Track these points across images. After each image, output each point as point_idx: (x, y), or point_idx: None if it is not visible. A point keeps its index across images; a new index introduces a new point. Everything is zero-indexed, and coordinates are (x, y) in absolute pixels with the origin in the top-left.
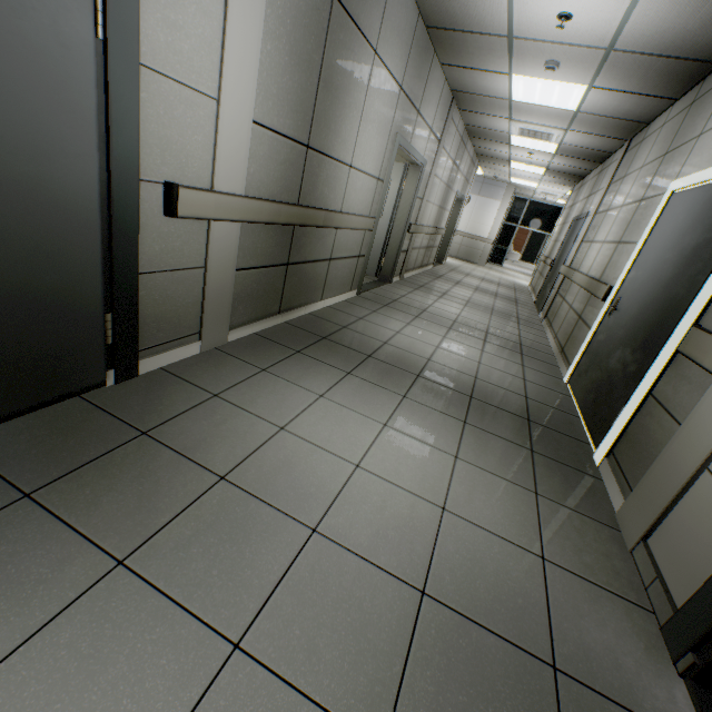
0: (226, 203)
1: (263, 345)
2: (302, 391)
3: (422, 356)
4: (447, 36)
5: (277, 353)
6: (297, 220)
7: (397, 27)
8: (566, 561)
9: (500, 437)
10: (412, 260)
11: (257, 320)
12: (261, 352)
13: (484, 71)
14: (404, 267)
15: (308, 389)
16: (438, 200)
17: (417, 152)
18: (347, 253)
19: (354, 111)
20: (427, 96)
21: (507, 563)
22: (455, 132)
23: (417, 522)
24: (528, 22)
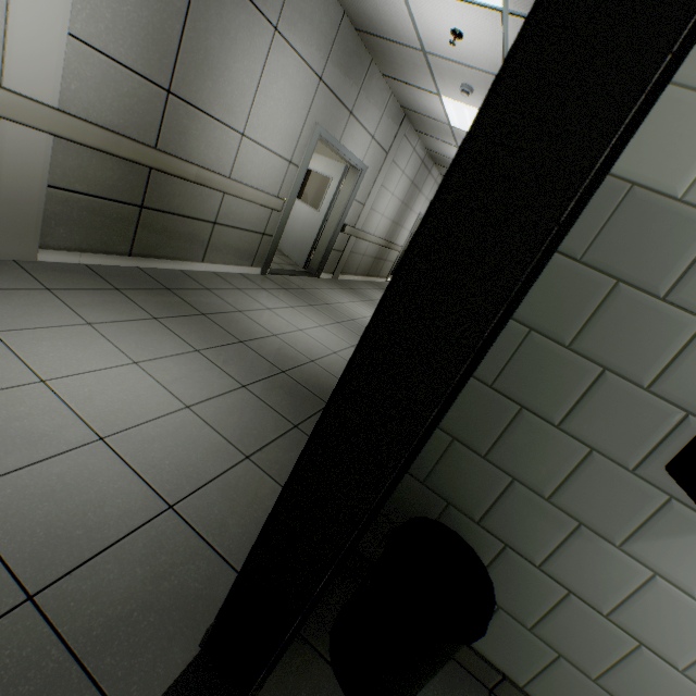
0: (22, 105)
1: (80, 274)
2: (71, 314)
3: (270, 331)
4: (375, 42)
5: (89, 283)
6: (151, 162)
7: (310, 15)
8: (200, 516)
9: (270, 407)
10: (352, 264)
11: (92, 253)
12: (70, 277)
13: (418, 88)
14: (339, 267)
15: (81, 315)
16: (391, 214)
17: (351, 153)
18: (244, 224)
19: (245, 79)
20: (365, 101)
21: (115, 499)
22: (412, 152)
23: (47, 440)
24: (432, 37)
